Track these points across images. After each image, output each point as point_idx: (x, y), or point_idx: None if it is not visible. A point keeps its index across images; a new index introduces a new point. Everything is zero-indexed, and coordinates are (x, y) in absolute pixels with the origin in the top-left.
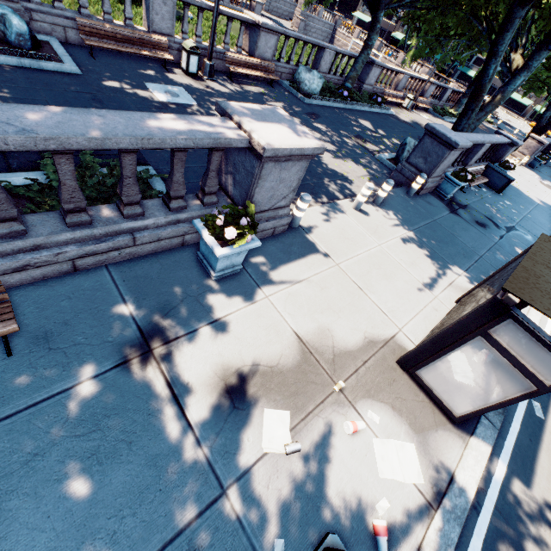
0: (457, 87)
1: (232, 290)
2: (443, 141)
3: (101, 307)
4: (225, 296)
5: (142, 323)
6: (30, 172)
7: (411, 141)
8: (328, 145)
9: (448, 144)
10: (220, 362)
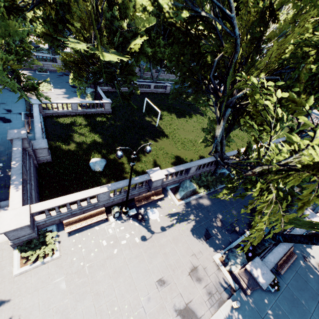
0: (315, 117)
1: (307, 246)
2: None
3: (294, 251)
4: (307, 248)
5: (301, 254)
6: None
7: None
8: None
9: None
10: (315, 261)
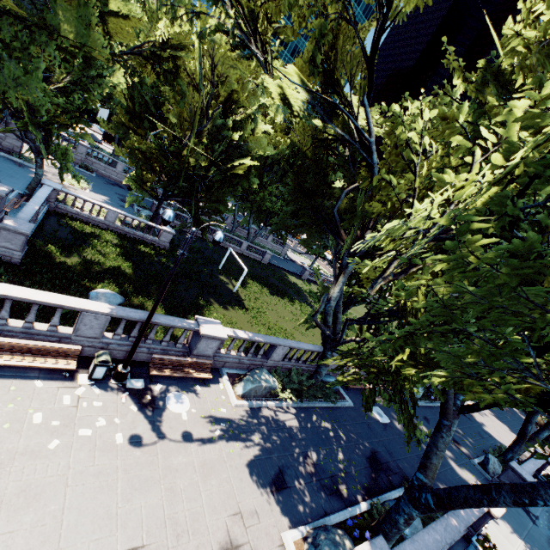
0: None
1: None
2: (521, 477)
3: None
4: None
5: None
6: (395, 490)
7: (491, 457)
8: (447, 451)
9: (524, 480)
10: None
